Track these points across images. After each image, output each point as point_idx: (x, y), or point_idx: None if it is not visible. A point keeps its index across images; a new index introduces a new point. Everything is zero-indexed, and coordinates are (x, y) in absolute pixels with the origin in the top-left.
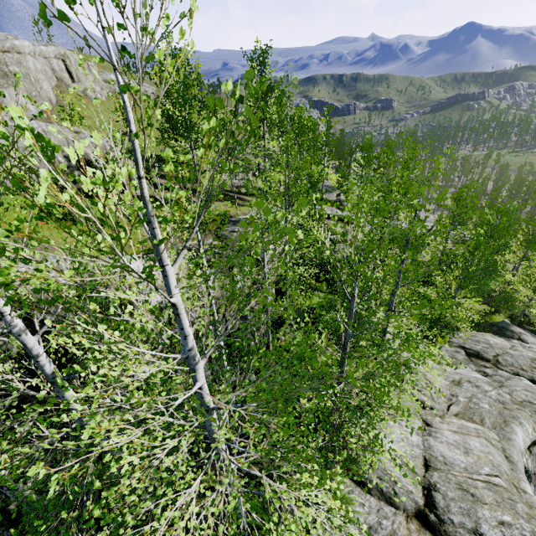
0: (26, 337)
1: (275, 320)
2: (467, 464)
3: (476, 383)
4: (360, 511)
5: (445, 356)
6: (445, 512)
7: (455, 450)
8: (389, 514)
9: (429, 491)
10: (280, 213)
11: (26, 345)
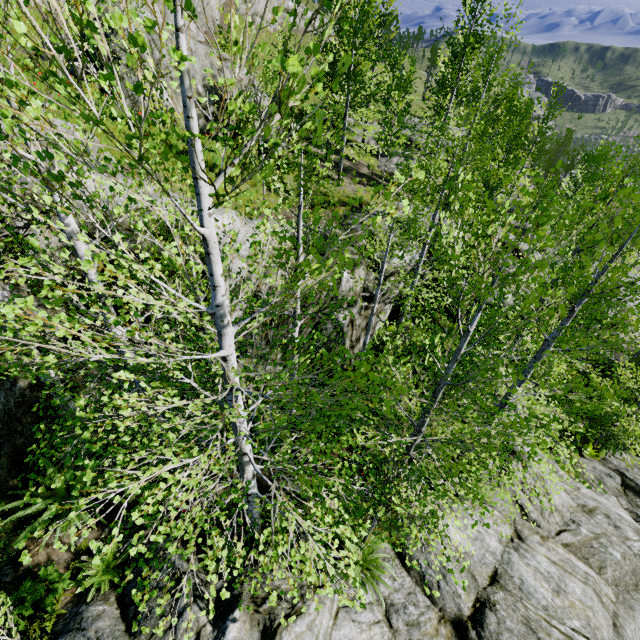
0: (77, 243)
1: (377, 345)
2: (551, 604)
3: (618, 522)
4: (388, 583)
5: (589, 474)
6: (493, 638)
7: (541, 582)
8: (421, 604)
9: (482, 606)
10: (297, 64)
11: (77, 251)
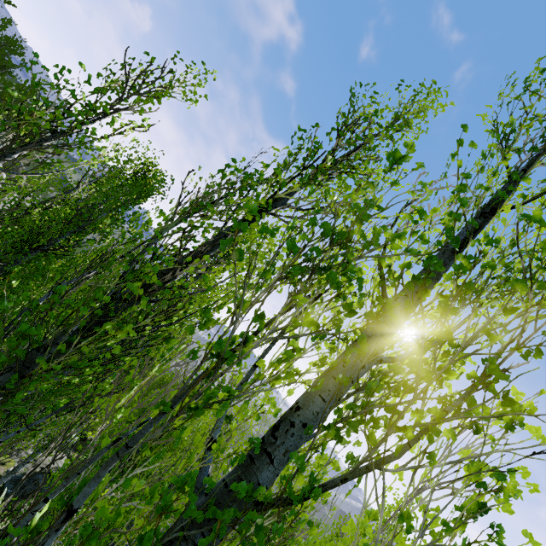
0: None
1: None
2: None
3: None
4: None
5: None
6: None
7: None
8: None
9: None
10: None
11: None
